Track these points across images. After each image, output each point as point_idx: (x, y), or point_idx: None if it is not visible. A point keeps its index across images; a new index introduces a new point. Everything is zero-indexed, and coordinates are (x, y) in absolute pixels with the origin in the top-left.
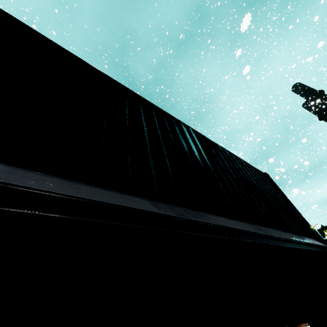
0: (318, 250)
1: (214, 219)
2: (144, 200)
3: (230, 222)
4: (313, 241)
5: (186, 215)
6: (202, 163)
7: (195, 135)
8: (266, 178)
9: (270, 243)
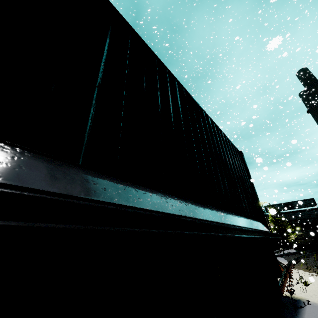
0: (260, 236)
1: (158, 200)
2: (41, 160)
3: (178, 205)
4: (259, 225)
5: (108, 195)
6: (174, 125)
7: (180, 90)
8: (240, 157)
9: (216, 234)
